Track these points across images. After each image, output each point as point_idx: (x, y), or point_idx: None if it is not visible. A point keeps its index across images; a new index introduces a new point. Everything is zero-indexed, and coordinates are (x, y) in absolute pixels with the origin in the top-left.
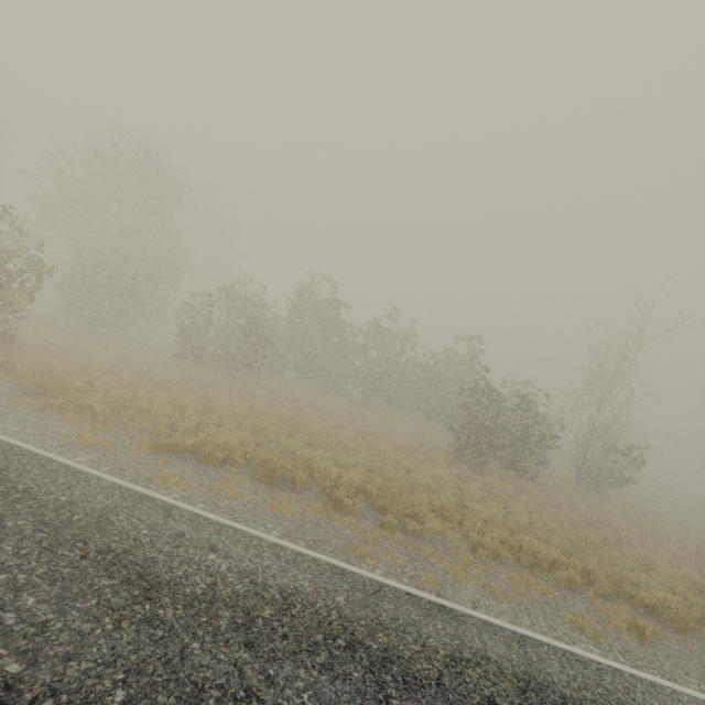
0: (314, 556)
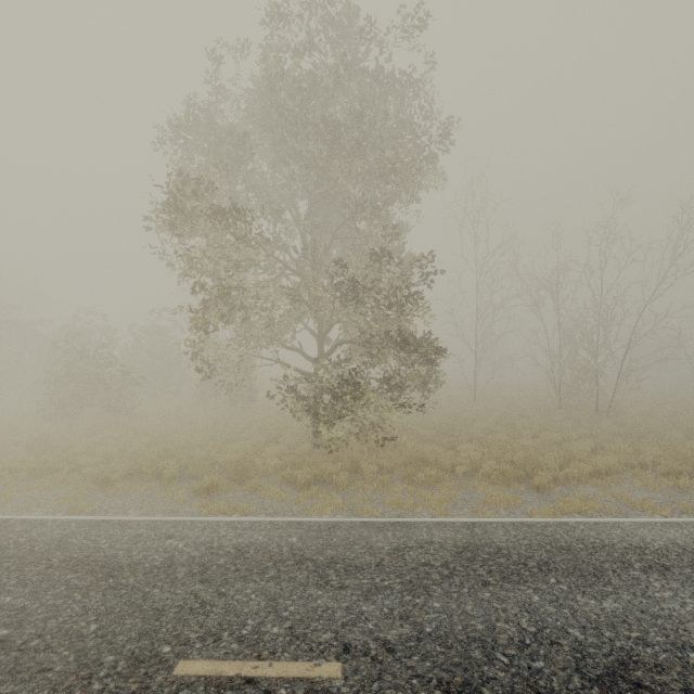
0: None
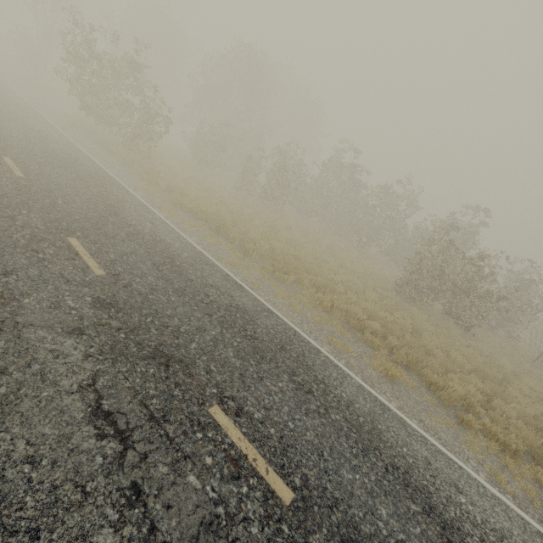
0: (197, 247)
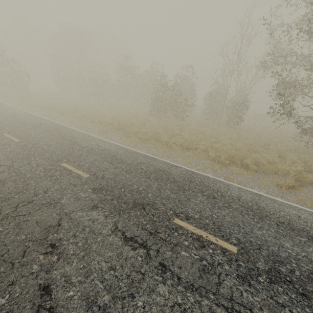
0: (33, 114)
